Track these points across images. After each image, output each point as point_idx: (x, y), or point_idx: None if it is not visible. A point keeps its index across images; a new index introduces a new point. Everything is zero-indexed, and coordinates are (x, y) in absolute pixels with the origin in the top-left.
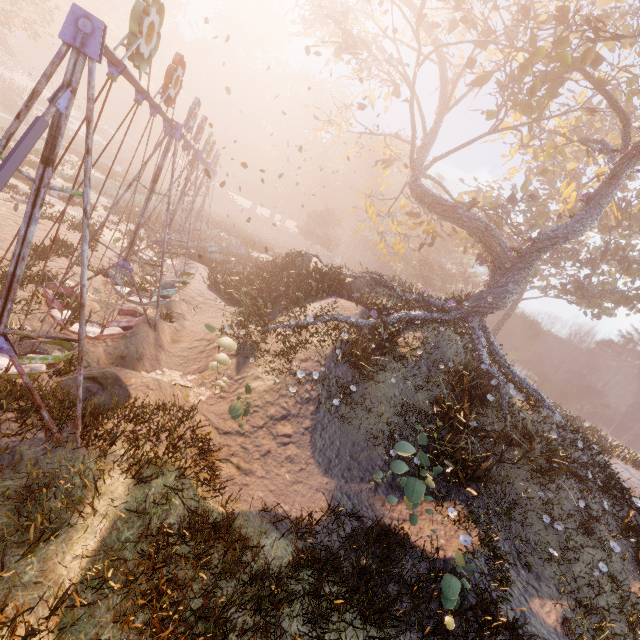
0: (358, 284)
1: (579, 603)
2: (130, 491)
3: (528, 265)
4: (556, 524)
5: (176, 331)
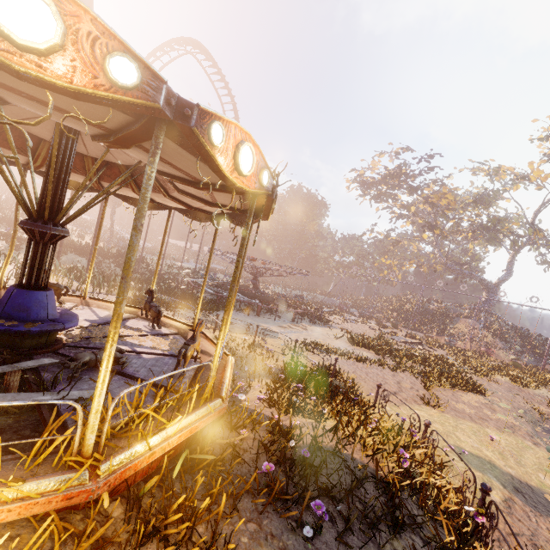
0: (450, 309)
1: None
2: None
3: (499, 288)
4: None
5: None
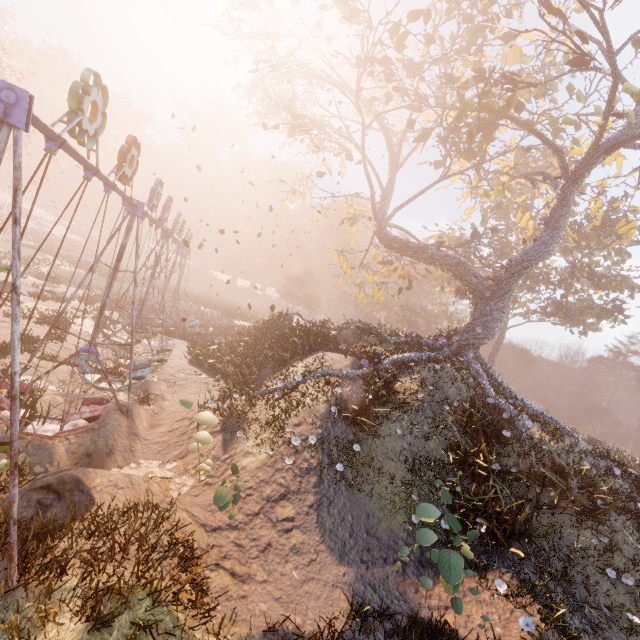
0: (344, 335)
1: None
2: None
3: (507, 291)
4: (624, 578)
5: (154, 414)
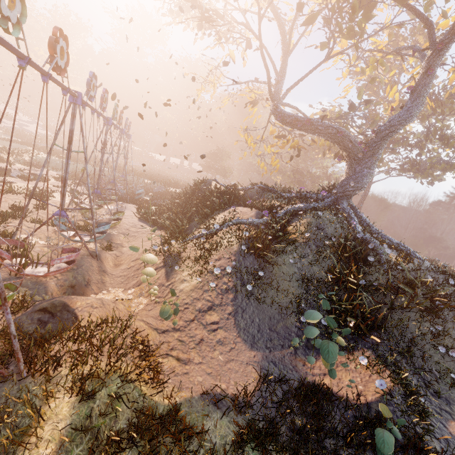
0: (250, 194)
1: None
2: (74, 409)
3: (376, 152)
4: (451, 352)
5: (116, 257)
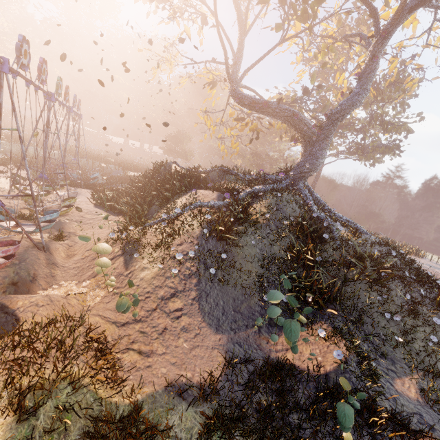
0: (211, 177)
1: (426, 371)
2: (11, 432)
3: (328, 135)
4: (395, 317)
5: (69, 247)
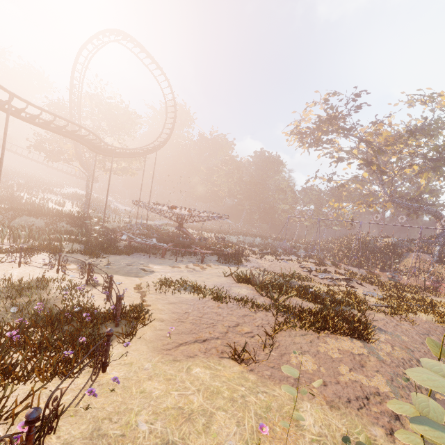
0: (399, 244)
1: None
2: None
3: None
4: None
5: None
